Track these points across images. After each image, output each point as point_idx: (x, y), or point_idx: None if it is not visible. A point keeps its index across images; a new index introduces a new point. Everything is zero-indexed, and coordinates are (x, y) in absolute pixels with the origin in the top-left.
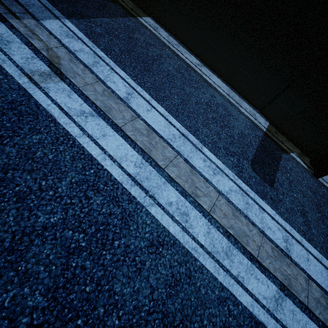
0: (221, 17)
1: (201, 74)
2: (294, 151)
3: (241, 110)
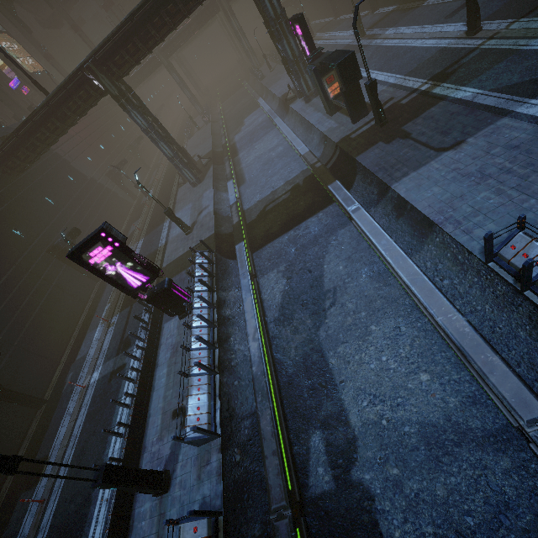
0: None
1: (444, 2)
2: None
3: None
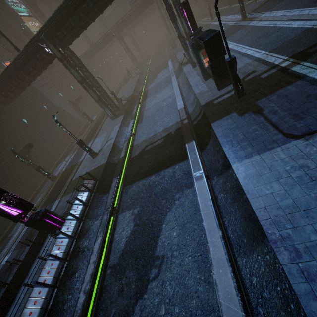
0: None
1: None
2: None
3: None
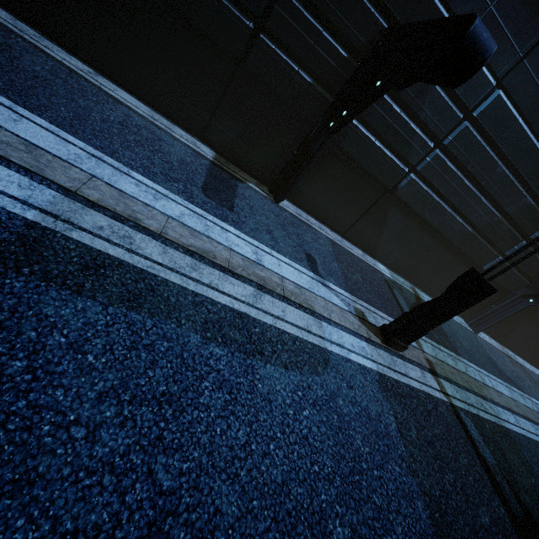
0: (101, 3)
1: (99, 86)
2: (250, 181)
3: (176, 137)
